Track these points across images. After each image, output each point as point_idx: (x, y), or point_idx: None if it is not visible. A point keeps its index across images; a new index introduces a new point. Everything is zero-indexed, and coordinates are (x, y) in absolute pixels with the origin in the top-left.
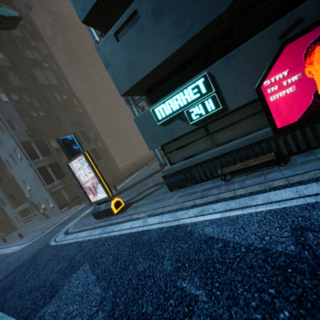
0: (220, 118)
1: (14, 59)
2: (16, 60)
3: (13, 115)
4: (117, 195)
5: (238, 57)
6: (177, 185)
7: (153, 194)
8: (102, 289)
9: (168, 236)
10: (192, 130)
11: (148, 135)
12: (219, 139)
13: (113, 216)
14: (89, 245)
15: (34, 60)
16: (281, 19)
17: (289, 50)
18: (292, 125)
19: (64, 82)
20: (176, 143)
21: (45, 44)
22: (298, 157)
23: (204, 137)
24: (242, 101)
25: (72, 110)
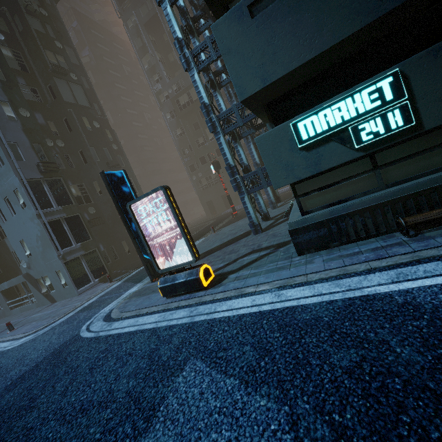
0: (401, 143)
1: (28, 62)
2: (30, 63)
3: (20, 139)
4: None
5: None
6: (313, 245)
7: (262, 261)
8: (274, 400)
9: (360, 311)
10: (354, 158)
11: (276, 164)
12: (391, 176)
13: (198, 291)
14: (177, 333)
15: (58, 67)
16: None
17: None
18: None
19: (96, 106)
20: (316, 181)
21: (73, 49)
22: None
23: (368, 171)
24: None
25: (105, 145)
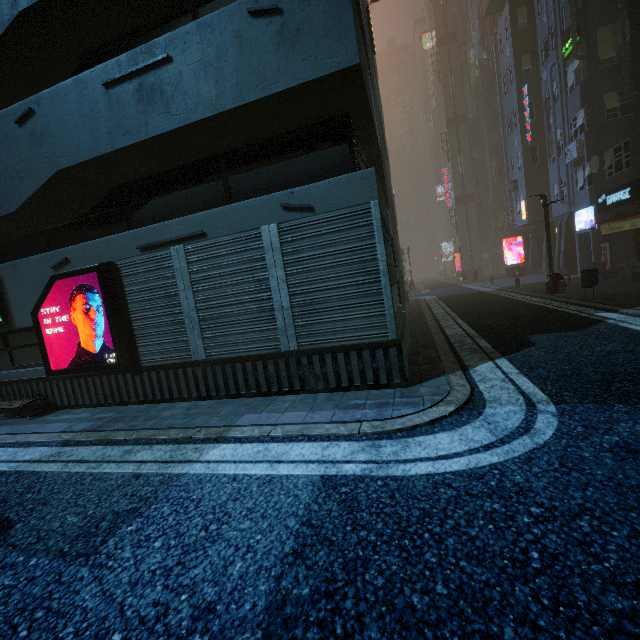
0: (18, 332)
1: None
2: None
3: None
4: None
5: (22, 269)
6: None
7: None
8: None
9: None
10: None
11: None
12: (20, 358)
13: None
14: None
15: None
16: (56, 251)
17: (62, 286)
18: (61, 371)
19: None
20: None
21: None
22: (59, 412)
23: (1, 349)
24: (26, 322)
25: None
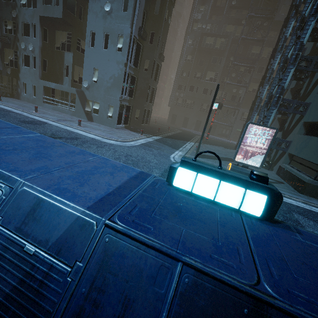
0: None
1: None
2: None
3: (142, 0)
4: (208, 157)
5: None
6: (310, 193)
7: (276, 185)
8: None
9: None
10: None
11: None
12: None
13: None
14: None
15: None
16: None
17: None
18: None
19: None
20: None
21: None
22: None
23: None
24: None
25: (165, 39)
